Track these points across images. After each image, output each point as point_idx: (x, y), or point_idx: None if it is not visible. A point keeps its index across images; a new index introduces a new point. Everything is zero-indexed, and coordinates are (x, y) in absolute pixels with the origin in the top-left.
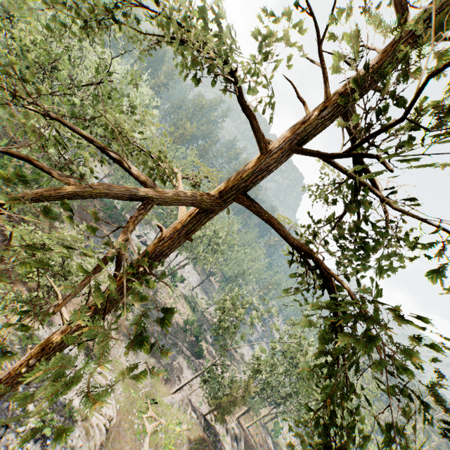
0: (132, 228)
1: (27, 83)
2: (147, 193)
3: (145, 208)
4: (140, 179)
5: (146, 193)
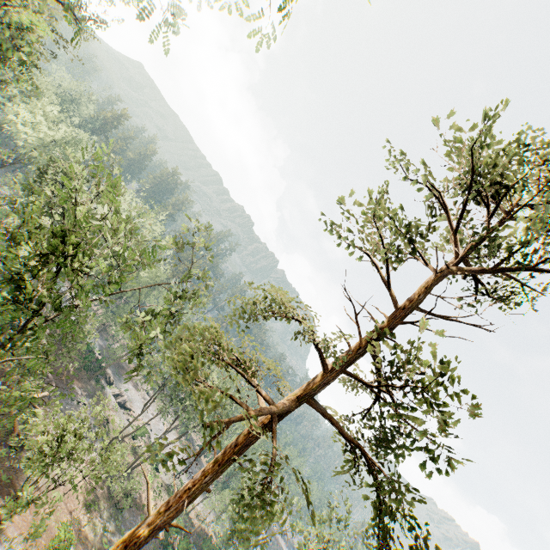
0: (274, 434)
1: (218, 347)
2: (272, 408)
3: (274, 419)
4: (263, 396)
5: (272, 408)
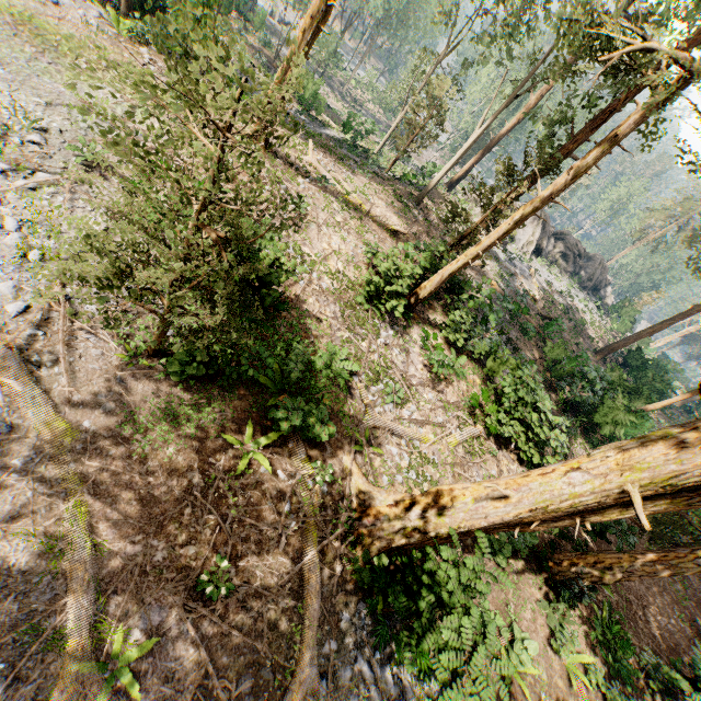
0: None
1: None
2: None
3: None
4: None
5: None
